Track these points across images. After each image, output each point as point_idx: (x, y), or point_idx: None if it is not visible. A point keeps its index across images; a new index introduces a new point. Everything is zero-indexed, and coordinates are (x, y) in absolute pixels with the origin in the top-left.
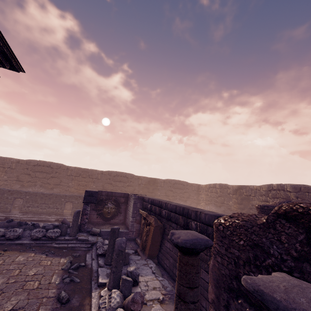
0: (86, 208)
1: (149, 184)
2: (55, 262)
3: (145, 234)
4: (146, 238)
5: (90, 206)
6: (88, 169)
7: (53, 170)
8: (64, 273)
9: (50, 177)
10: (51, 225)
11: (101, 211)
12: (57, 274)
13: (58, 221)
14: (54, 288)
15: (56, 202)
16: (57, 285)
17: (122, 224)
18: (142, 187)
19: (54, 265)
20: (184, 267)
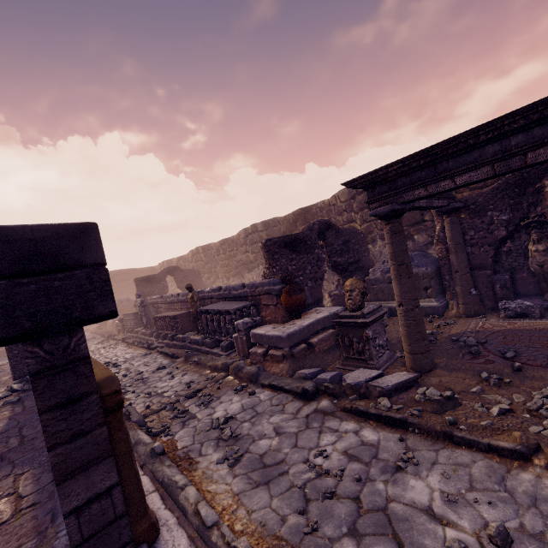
0: None
1: None
2: None
3: None
4: None
5: None
6: None
7: None
8: None
9: None
10: None
11: None
12: None
13: None
14: None
15: None
16: None
17: None
18: None
19: None
20: None
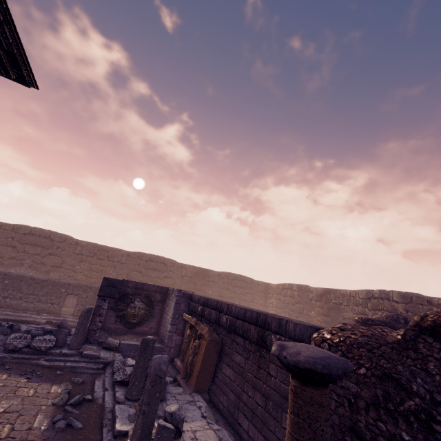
0: (102, 305)
1: (197, 277)
2: (41, 391)
3: (192, 352)
4: (194, 358)
5: (107, 303)
6: (108, 247)
7: (54, 244)
8: (57, 412)
9: (48, 253)
10: (41, 329)
11: (124, 312)
12: (43, 412)
13: (51, 324)
14: (37, 439)
15: (51, 293)
16: (43, 434)
17: (153, 334)
18: (186, 281)
19: (40, 397)
20: (305, 408)
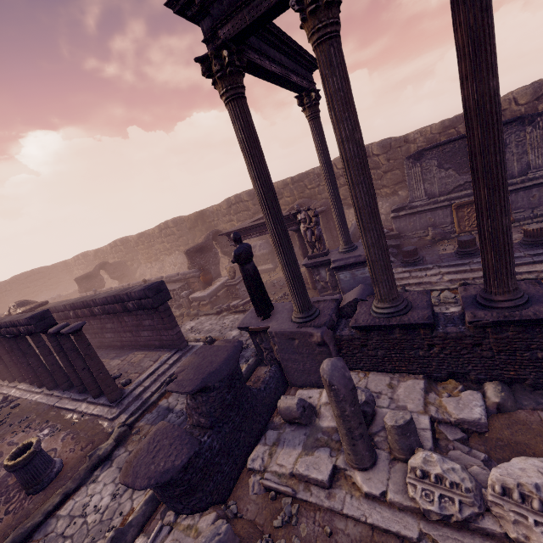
0: None
1: None
2: None
3: None
4: None
5: None
6: None
7: None
8: None
9: None
10: None
11: None
12: None
13: None
14: None
15: None
16: None
17: None
18: None
19: None
20: None
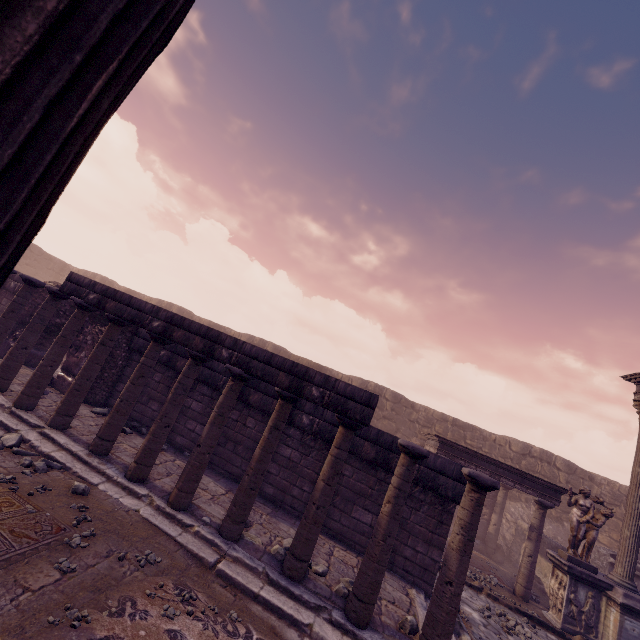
0: None
1: None
2: None
3: None
4: None
5: None
6: None
7: None
8: None
9: None
10: None
11: None
12: None
13: None
14: None
15: None
16: None
17: None
18: None
19: None
20: None
